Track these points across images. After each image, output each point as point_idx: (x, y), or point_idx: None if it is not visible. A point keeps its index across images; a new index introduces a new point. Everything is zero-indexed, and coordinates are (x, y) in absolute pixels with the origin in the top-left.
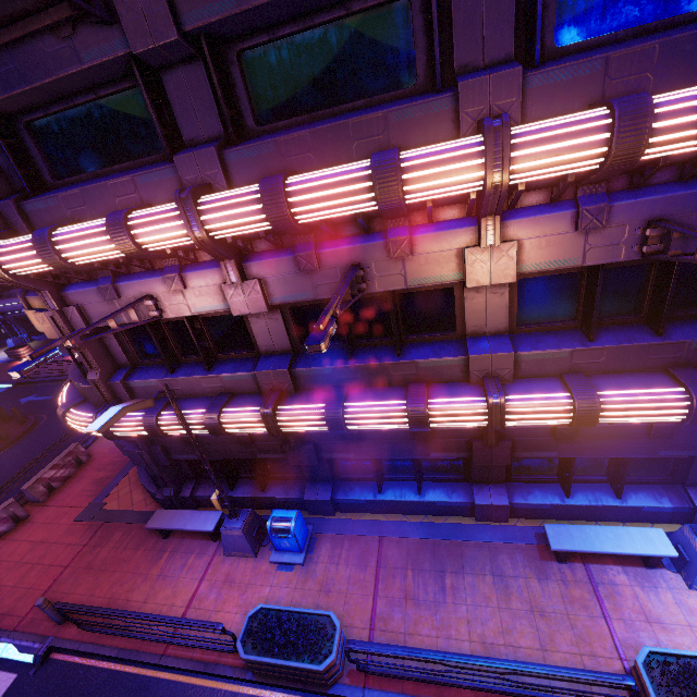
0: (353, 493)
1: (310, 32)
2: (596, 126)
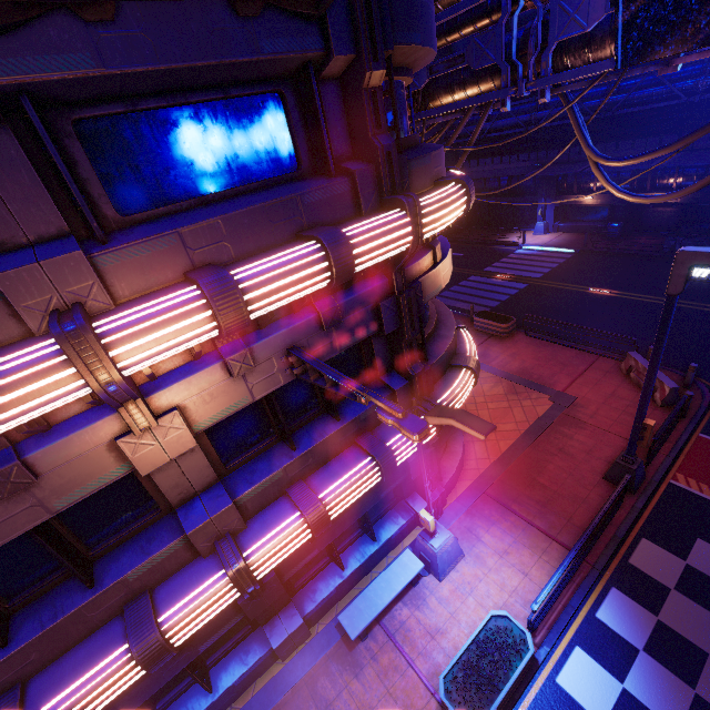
0: None
1: None
2: (194, 307)
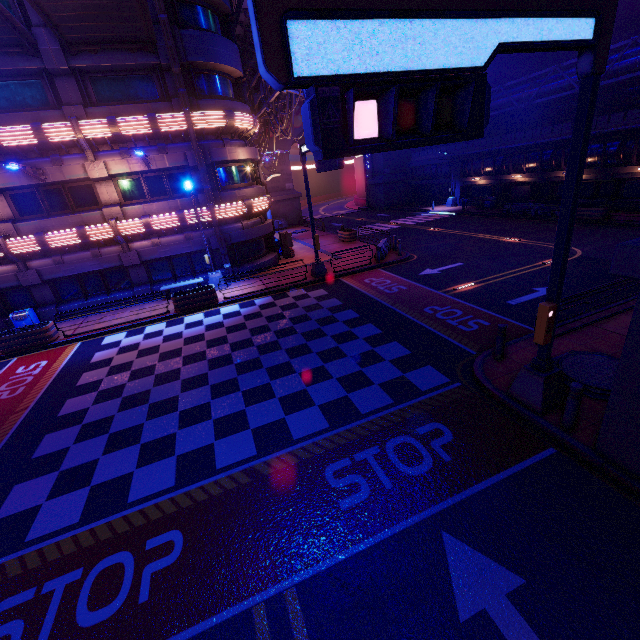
0: (70, 304)
1: (2, 82)
2: (104, 123)
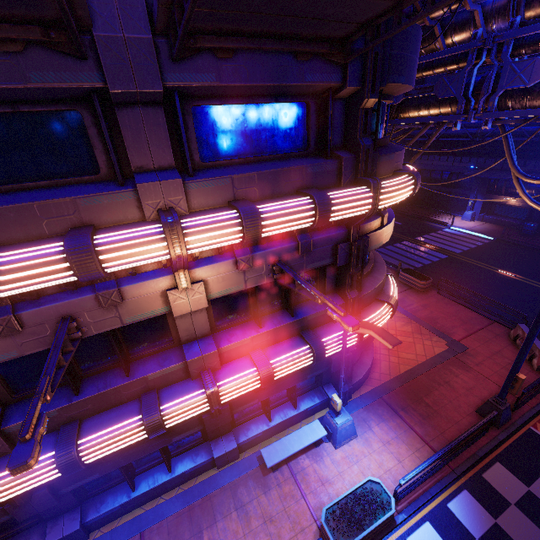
0: (106, 506)
1: None
2: (233, 223)
